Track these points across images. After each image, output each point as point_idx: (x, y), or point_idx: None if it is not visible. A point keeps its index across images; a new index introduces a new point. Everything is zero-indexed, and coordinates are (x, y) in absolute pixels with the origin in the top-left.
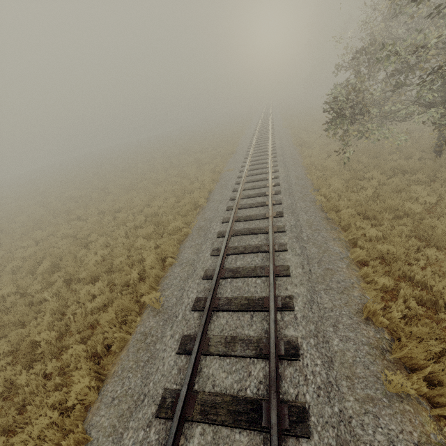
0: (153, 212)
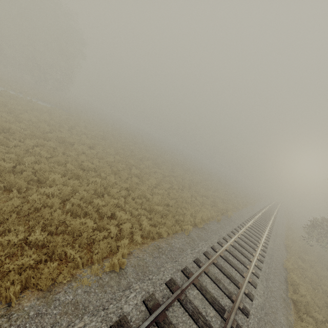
0: (218, 196)
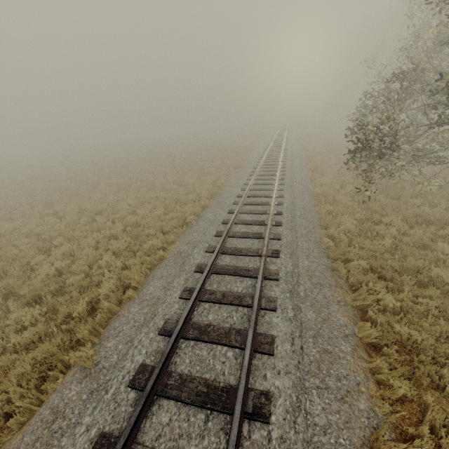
0: (135, 222)
